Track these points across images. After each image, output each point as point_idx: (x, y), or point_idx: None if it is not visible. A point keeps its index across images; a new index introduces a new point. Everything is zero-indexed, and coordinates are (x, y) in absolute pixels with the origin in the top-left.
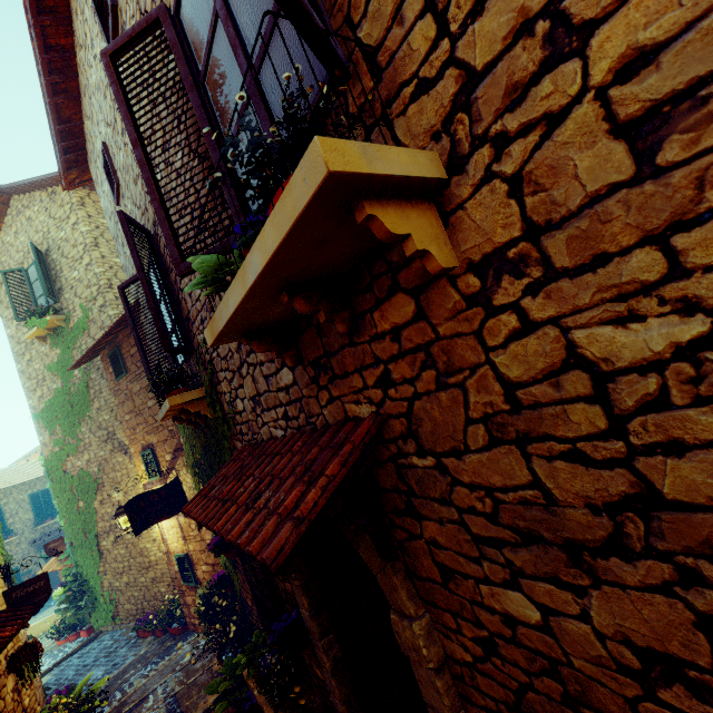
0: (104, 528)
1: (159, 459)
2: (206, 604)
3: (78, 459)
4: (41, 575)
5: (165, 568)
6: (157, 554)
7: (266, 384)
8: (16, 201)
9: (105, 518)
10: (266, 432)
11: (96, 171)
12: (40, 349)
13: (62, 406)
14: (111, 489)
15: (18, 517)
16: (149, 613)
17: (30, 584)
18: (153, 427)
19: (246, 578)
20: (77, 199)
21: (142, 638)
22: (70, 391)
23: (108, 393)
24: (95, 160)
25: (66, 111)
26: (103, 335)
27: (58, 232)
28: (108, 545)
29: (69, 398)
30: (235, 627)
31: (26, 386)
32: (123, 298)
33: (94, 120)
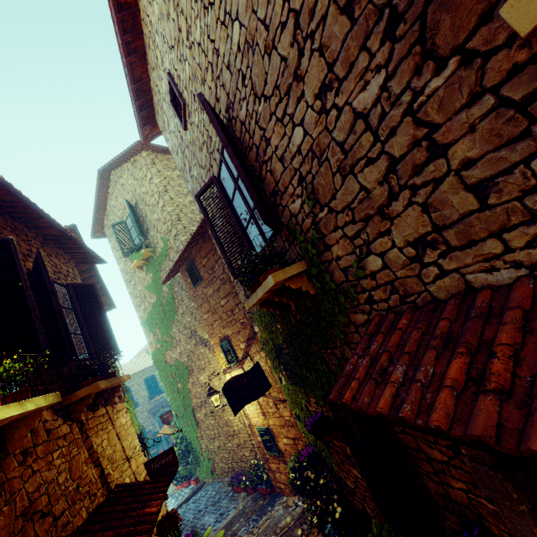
0: (197, 404)
1: (235, 348)
2: (299, 478)
3: (173, 352)
4: (169, 449)
5: (246, 437)
6: (239, 425)
7: (474, 200)
8: (113, 175)
9: (196, 396)
10: (449, 286)
11: (162, 117)
12: (140, 275)
13: (158, 314)
14: (199, 374)
15: (139, 394)
16: (239, 472)
17: (162, 457)
18: (226, 321)
19: (357, 465)
20: (150, 161)
21: (236, 493)
22: (162, 303)
23: (187, 301)
24: (161, 108)
25: (137, 71)
26: (182, 251)
27: (141, 188)
28: (201, 416)
29: (162, 308)
30: (340, 508)
31: (134, 303)
32: (200, 204)
33: (158, 64)
